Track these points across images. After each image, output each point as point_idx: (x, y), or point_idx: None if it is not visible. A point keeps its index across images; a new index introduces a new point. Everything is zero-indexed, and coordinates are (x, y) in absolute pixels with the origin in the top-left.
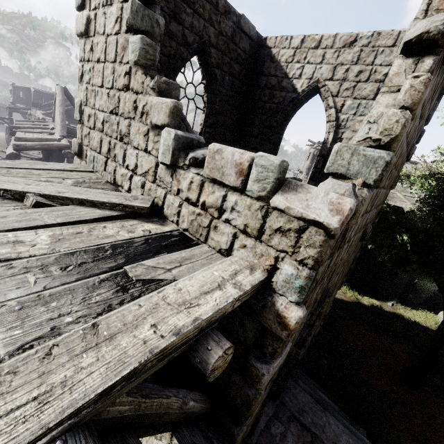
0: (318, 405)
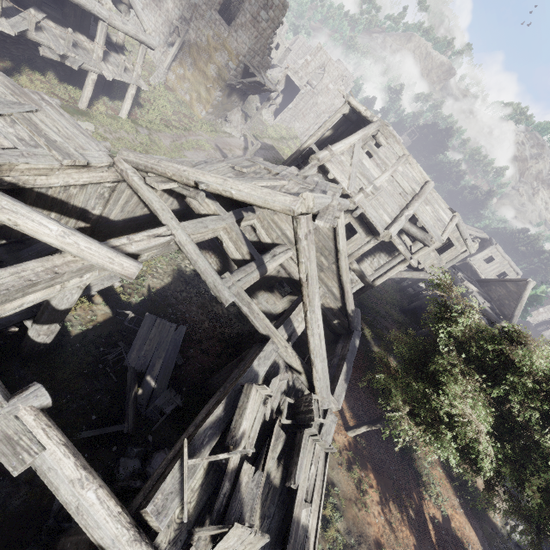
0: None
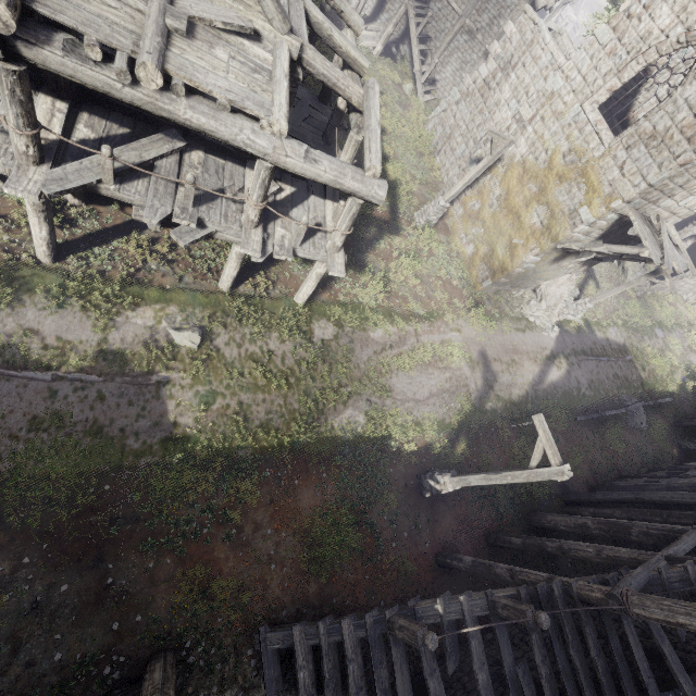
0: None
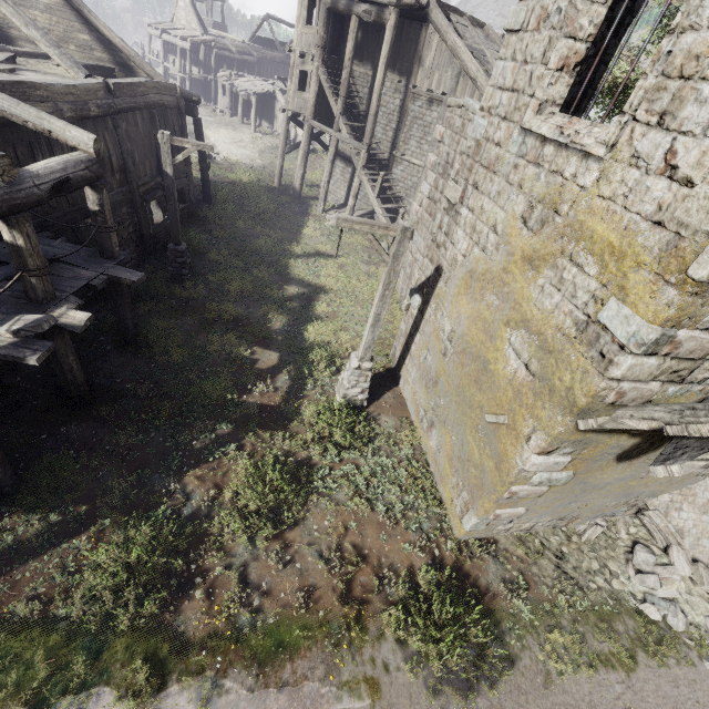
0: None
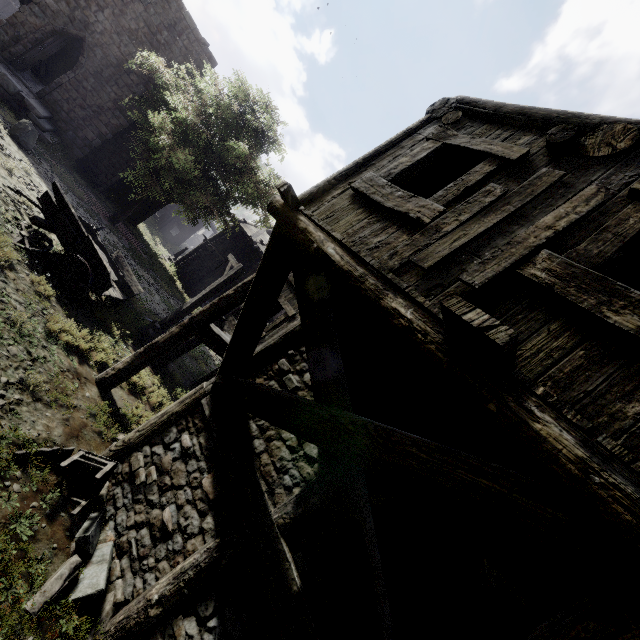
0: (49, 115)
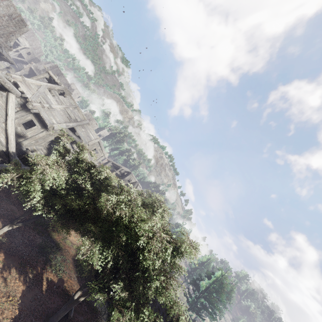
0: None
